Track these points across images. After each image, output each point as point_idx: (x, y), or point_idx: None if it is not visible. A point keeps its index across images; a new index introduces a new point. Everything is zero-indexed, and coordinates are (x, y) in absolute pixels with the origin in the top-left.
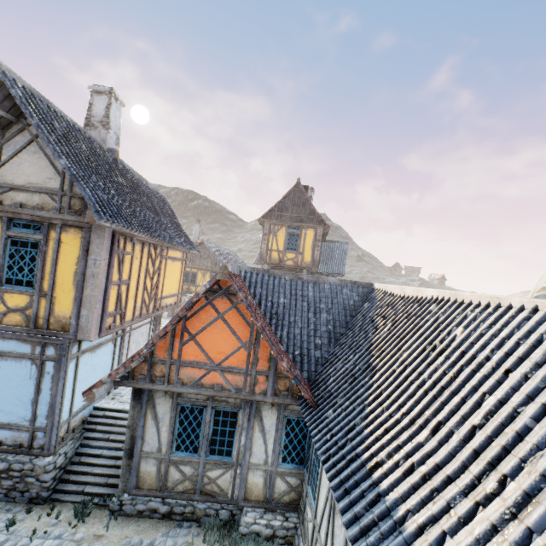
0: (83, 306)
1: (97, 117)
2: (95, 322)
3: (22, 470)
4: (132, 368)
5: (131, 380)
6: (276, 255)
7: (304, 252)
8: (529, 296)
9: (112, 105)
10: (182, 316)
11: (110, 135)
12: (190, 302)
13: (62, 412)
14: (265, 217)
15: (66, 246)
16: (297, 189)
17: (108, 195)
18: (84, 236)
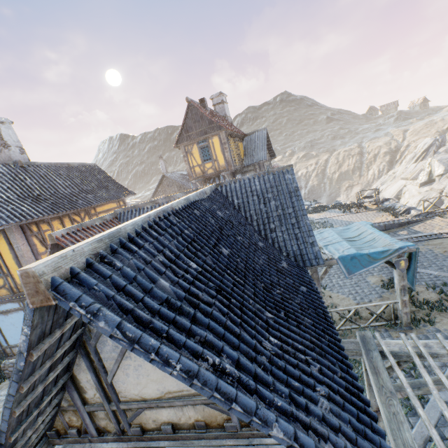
0: None
1: None
2: None
3: None
4: None
5: None
6: (199, 169)
7: (217, 159)
8: None
9: (0, 129)
10: None
11: (12, 150)
12: None
13: None
14: (179, 143)
15: (0, 245)
16: (191, 107)
17: (2, 205)
18: (3, 236)
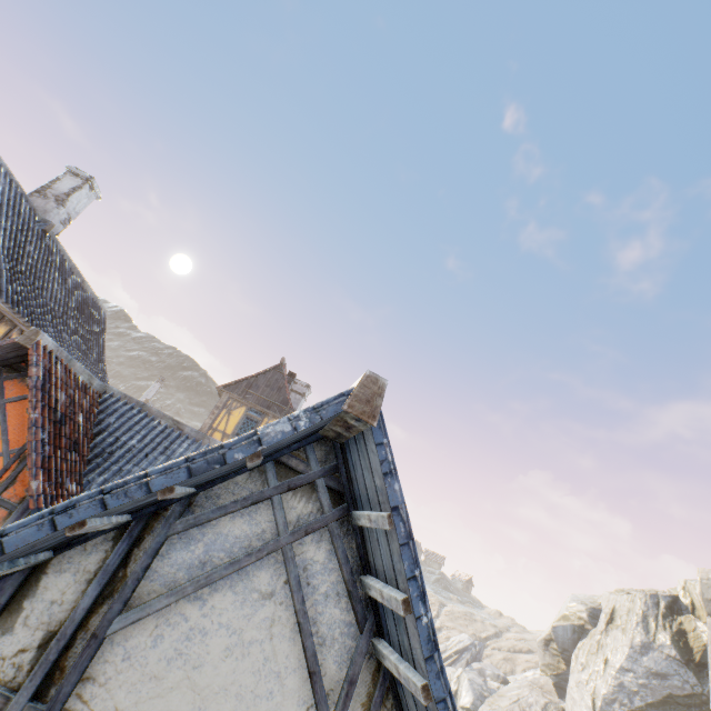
0: None
1: (57, 191)
2: None
3: None
4: None
5: None
6: (219, 438)
7: None
8: (550, 625)
9: (82, 189)
10: None
11: (59, 211)
12: None
13: None
14: (228, 388)
15: None
16: (279, 370)
17: None
18: None
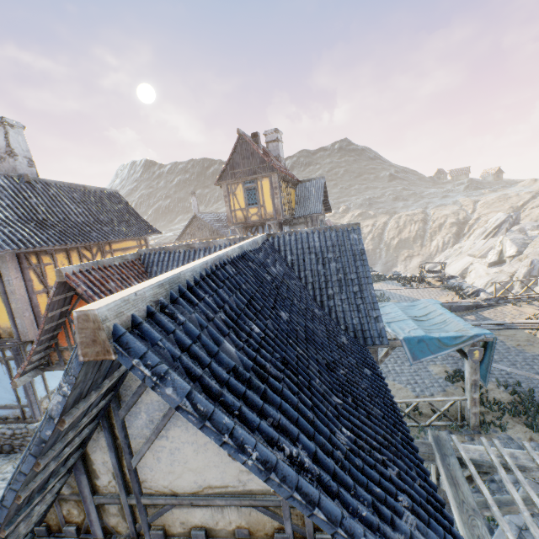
0: (16, 317)
1: (2, 149)
2: (30, 327)
3: (22, 433)
4: (34, 359)
5: (52, 365)
6: (241, 214)
7: (265, 204)
8: None
9: (9, 133)
10: (49, 315)
11: (19, 161)
12: (47, 304)
13: (37, 392)
14: (221, 180)
15: None
16: (242, 141)
17: None
18: None
